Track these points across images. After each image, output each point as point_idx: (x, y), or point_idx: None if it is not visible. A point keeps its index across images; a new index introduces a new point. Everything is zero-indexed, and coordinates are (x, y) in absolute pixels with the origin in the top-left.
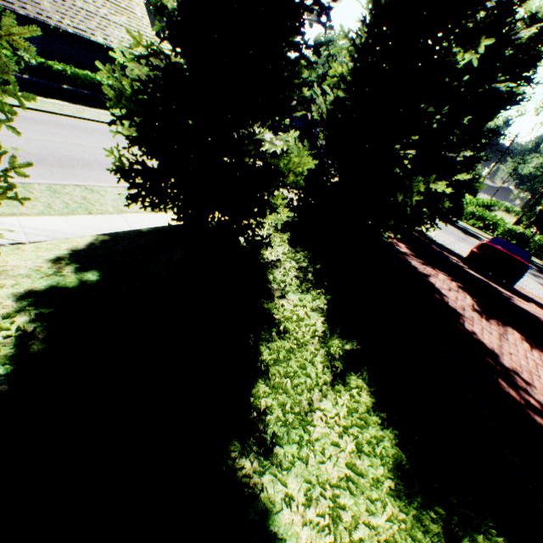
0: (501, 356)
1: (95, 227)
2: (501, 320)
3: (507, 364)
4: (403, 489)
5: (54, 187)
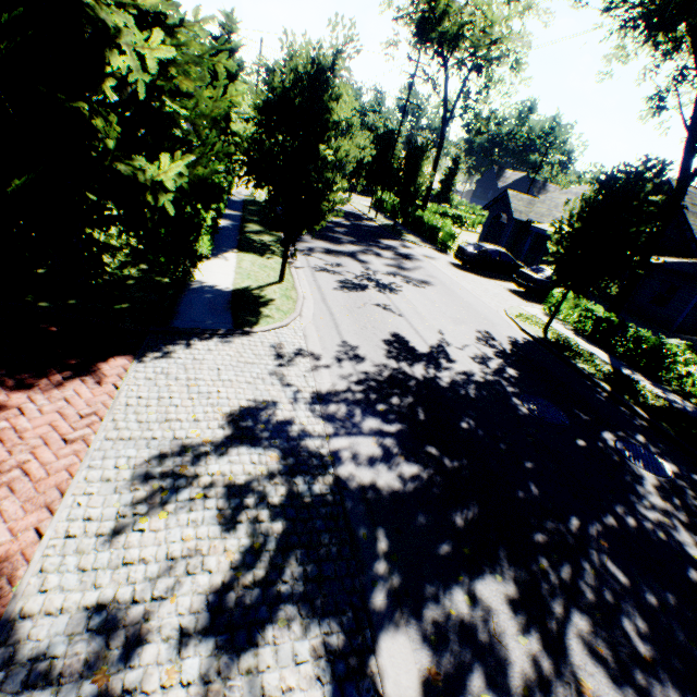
0: None
1: None
2: None
3: None
4: None
5: None
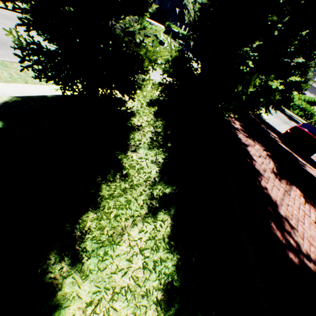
0: (280, 207)
1: (27, 93)
2: (290, 180)
3: (283, 212)
4: (166, 299)
5: (6, 63)
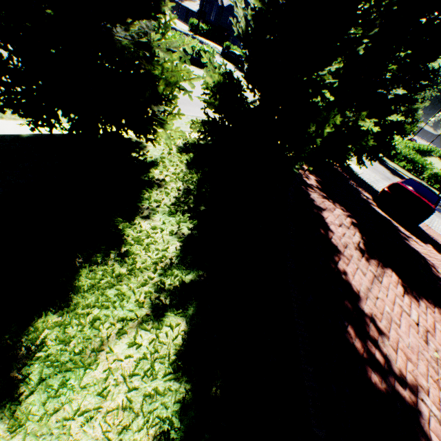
0: (365, 301)
1: None
2: (383, 261)
3: (368, 310)
4: None
5: None
